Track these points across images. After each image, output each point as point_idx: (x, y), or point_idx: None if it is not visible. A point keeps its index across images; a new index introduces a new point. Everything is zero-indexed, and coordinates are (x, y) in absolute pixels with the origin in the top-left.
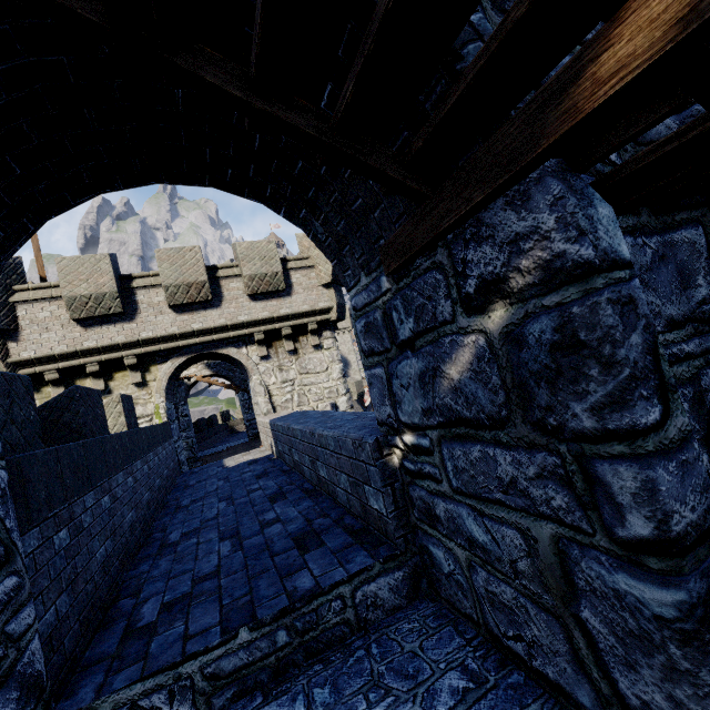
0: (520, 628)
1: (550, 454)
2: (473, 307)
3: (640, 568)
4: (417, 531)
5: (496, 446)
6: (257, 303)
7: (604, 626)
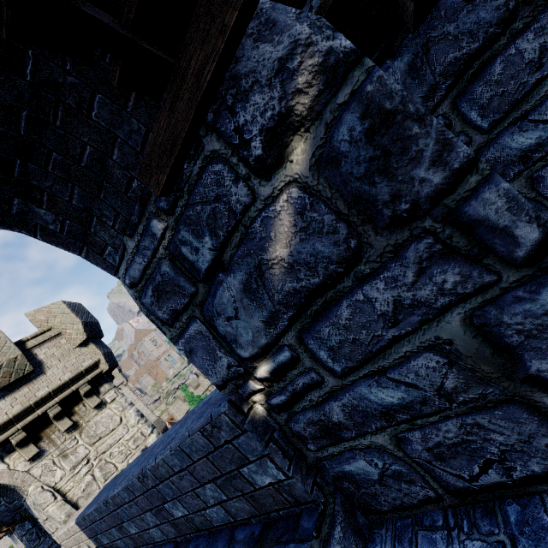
0: (483, 452)
1: (419, 240)
2: (269, 167)
3: None
4: (323, 465)
5: (362, 285)
6: (0, 402)
7: None
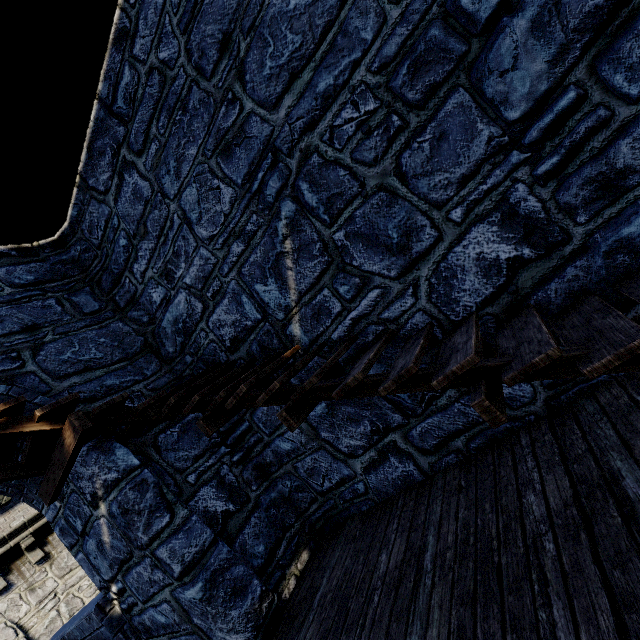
0: None
1: (148, 557)
2: (95, 506)
3: (186, 584)
4: None
5: (137, 566)
6: None
7: (199, 620)
